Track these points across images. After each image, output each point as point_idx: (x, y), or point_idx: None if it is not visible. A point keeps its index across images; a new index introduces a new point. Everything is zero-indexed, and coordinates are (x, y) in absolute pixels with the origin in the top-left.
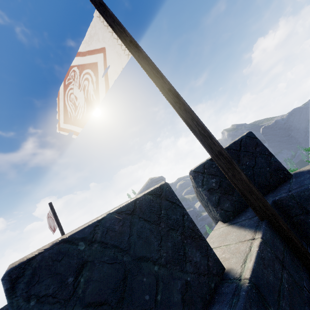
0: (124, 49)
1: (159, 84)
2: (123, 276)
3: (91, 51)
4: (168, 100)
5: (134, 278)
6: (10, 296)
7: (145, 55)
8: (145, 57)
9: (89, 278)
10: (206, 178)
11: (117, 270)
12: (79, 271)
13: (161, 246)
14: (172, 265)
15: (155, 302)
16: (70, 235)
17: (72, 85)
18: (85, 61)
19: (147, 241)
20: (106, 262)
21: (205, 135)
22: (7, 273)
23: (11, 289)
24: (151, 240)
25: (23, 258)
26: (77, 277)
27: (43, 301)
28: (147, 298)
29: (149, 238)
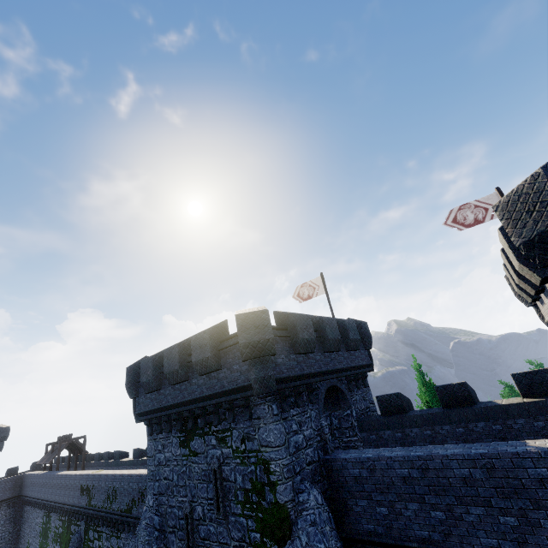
0: None
1: None
2: None
3: (487, 203)
4: None
5: None
6: None
7: None
8: None
9: None
10: None
11: None
12: None
13: None
14: None
15: None
16: None
17: (466, 210)
18: (480, 205)
19: None
20: None
21: None
22: None
23: None
24: None
25: None
26: None
27: None
28: None
29: None
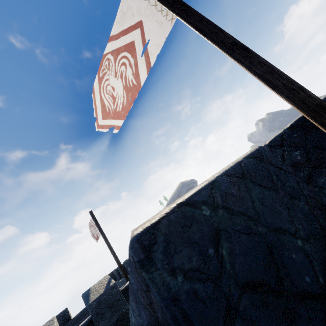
0: (166, 14)
1: (218, 41)
2: (268, 251)
3: (125, 30)
4: (233, 57)
5: (282, 254)
6: (148, 270)
7: (195, 11)
8: (195, 13)
9: (230, 250)
10: (287, 151)
11: (257, 242)
12: (216, 242)
13: (291, 216)
14: (315, 240)
15: (319, 285)
16: (187, 198)
17: (108, 75)
18: (119, 44)
19: (274, 210)
20: (241, 232)
21: (293, 89)
22: (135, 240)
23: (147, 260)
24: (277, 208)
25: (145, 224)
26: (216, 248)
27: (191, 276)
28: (308, 280)
29: (274, 206)
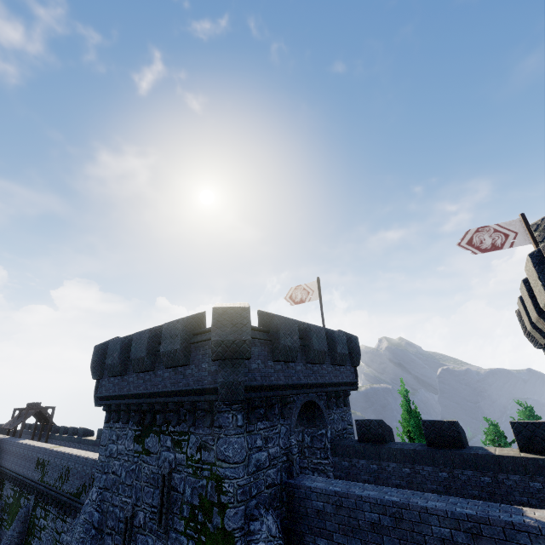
0: (529, 240)
1: None
2: None
3: (508, 229)
4: None
5: None
6: None
7: None
8: None
9: None
10: None
11: None
12: None
13: None
14: None
15: None
16: None
17: (485, 233)
18: (501, 230)
19: None
20: None
21: None
22: None
23: None
24: None
25: None
26: None
27: None
28: None
29: None
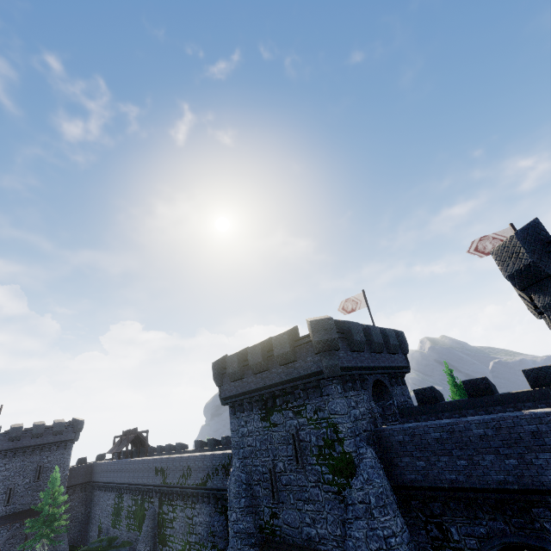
0: None
1: None
2: None
3: (502, 236)
4: None
5: None
6: None
7: None
8: None
9: None
10: None
11: None
12: None
13: None
14: None
15: None
16: None
17: (486, 241)
18: (497, 237)
19: None
20: None
21: None
22: None
23: None
24: None
25: None
26: None
27: None
28: None
29: None
